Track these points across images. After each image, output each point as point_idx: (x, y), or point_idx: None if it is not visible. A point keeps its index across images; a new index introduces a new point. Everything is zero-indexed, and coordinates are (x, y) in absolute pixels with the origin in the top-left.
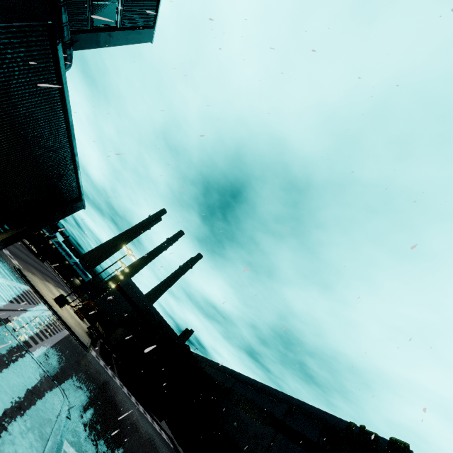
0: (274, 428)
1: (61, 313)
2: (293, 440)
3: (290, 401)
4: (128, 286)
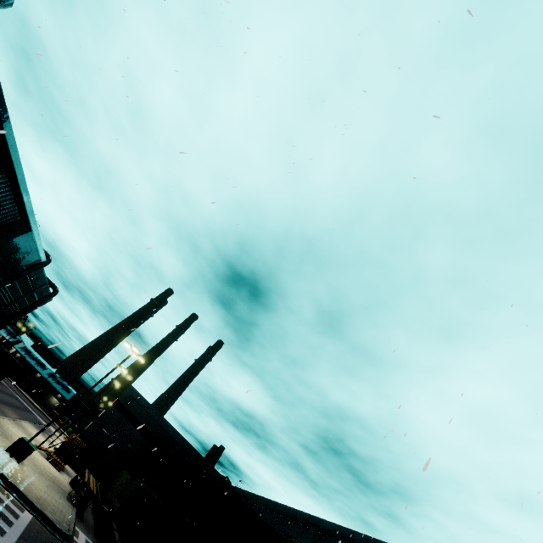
0: None
1: (19, 476)
2: None
3: None
4: (132, 400)
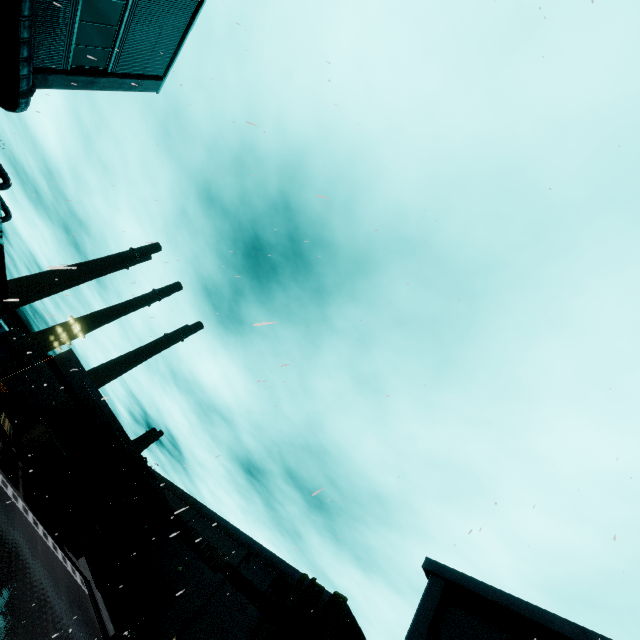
0: (224, 575)
1: None
2: (240, 590)
3: (252, 546)
4: (68, 363)
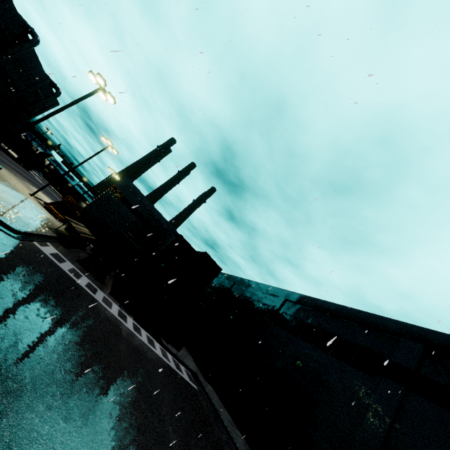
0: (397, 382)
1: None
2: None
3: (424, 337)
4: (127, 190)
